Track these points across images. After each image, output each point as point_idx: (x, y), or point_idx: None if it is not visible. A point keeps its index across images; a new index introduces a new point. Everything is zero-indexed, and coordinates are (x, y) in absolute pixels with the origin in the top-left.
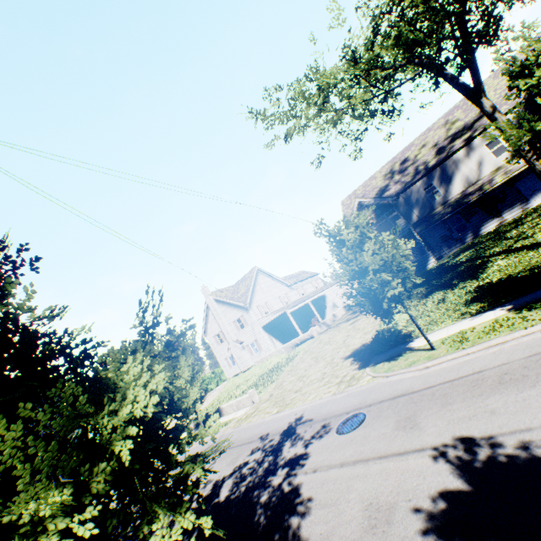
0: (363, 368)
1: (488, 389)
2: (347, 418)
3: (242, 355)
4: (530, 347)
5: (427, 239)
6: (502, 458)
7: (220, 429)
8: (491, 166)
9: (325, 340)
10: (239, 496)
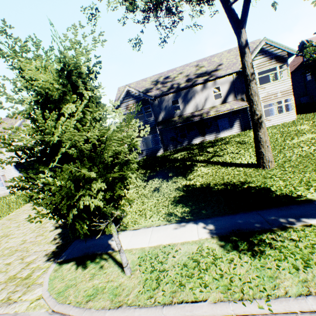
0: (52, 262)
1: None
2: None
3: None
4: None
5: (163, 136)
6: None
7: None
8: (211, 103)
9: None
10: None
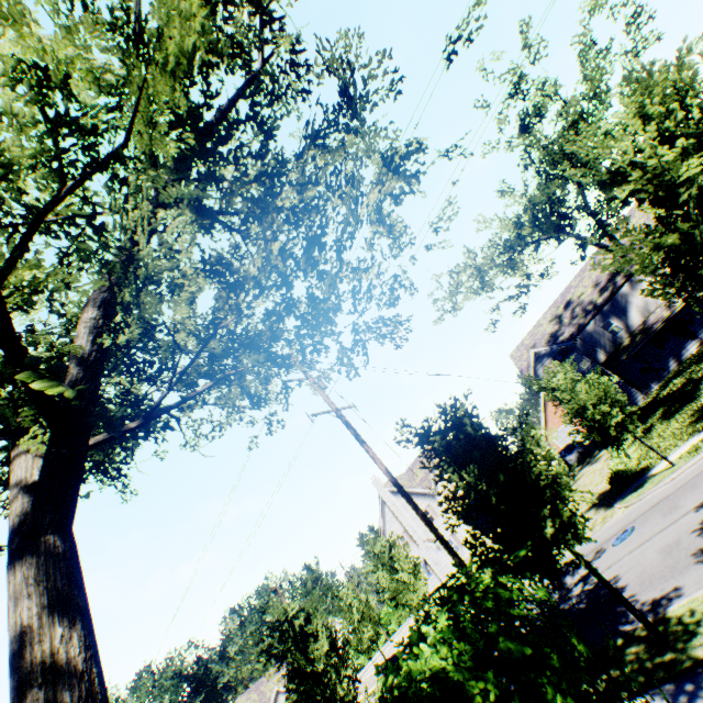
0: (612, 507)
1: None
2: (616, 536)
3: (438, 558)
4: None
5: (624, 376)
6: None
7: None
8: None
9: None
10: None
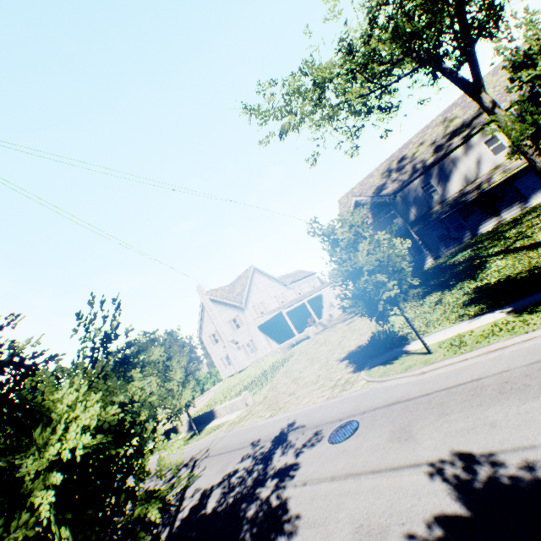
0: (358, 372)
1: (487, 399)
2: (339, 425)
3: (237, 355)
4: (532, 354)
5: (424, 239)
6: (504, 479)
7: (212, 433)
8: (490, 164)
9: (320, 340)
10: (226, 509)
